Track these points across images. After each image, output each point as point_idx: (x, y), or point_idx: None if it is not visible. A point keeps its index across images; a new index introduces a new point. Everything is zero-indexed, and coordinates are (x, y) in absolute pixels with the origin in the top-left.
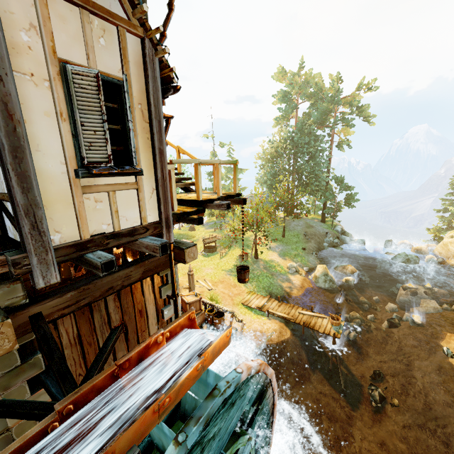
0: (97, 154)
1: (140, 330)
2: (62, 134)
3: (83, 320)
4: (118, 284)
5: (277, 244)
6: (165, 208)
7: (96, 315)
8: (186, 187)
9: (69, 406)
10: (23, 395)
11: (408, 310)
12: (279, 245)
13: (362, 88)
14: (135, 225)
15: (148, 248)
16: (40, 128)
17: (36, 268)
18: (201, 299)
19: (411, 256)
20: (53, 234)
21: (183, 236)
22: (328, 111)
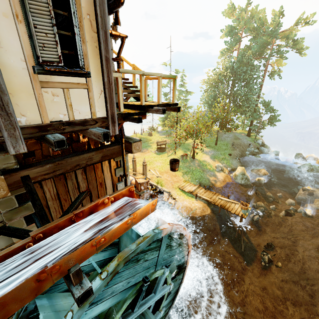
0: (50, 54)
1: (101, 196)
2: (20, 34)
3: (60, 184)
4: (83, 163)
5: (210, 149)
6: (111, 107)
7: (69, 182)
8: (138, 97)
9: (40, 234)
10: (21, 225)
11: (303, 205)
12: (212, 150)
13: (300, 22)
14: (87, 118)
15: (95, 135)
16: (1, 27)
17: (7, 140)
18: (148, 181)
19: (315, 166)
20: (20, 117)
21: (143, 139)
22: (266, 44)
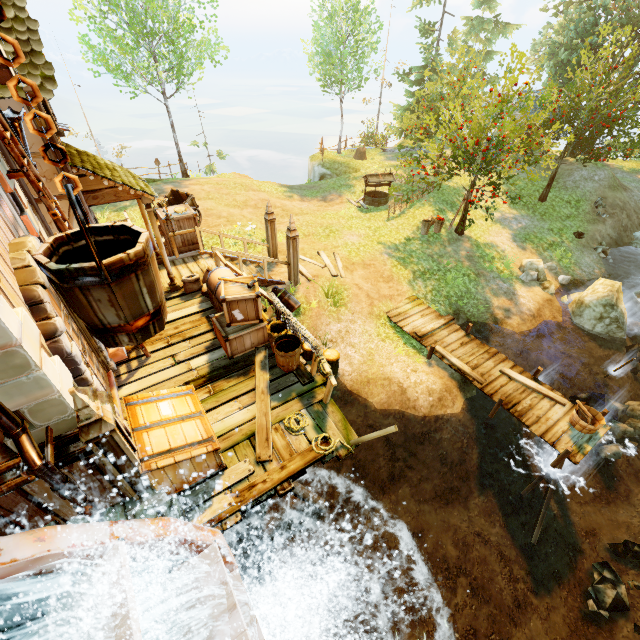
0: None
1: None
2: None
3: None
4: None
5: (520, 213)
6: None
7: None
8: None
9: None
10: None
11: None
12: (524, 216)
13: None
14: None
15: None
16: None
17: None
18: (257, 297)
19: None
20: None
21: (339, 166)
22: None
